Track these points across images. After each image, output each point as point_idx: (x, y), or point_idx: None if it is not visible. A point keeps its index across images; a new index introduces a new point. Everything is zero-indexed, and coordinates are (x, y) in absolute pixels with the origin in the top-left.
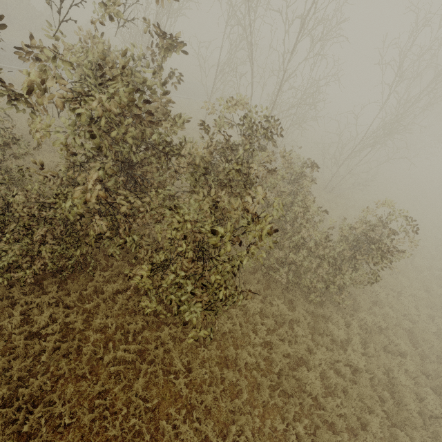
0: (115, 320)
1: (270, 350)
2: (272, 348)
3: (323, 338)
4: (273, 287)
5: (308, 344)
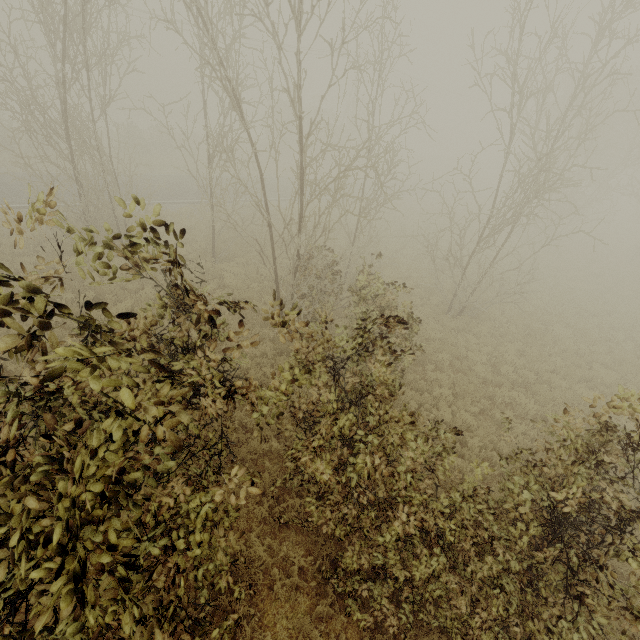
0: None
1: None
2: None
3: None
4: None
5: None
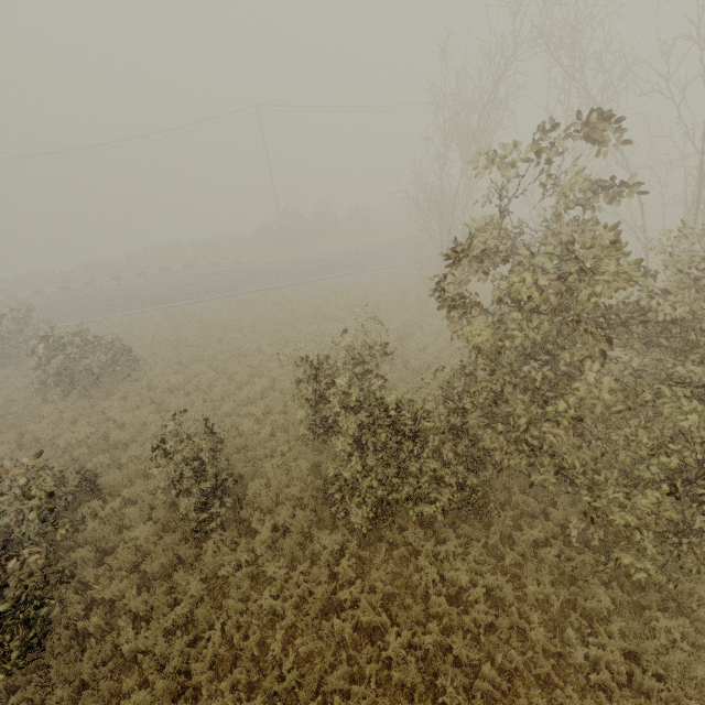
0: (555, 591)
1: None
2: None
3: None
4: None
5: None
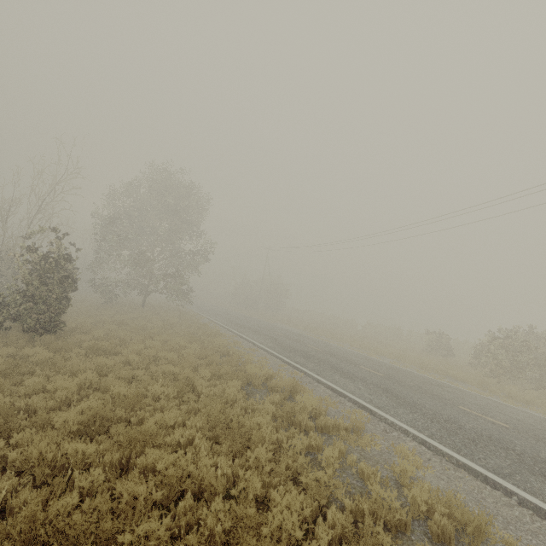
0: None
1: None
2: None
3: None
4: None
5: None
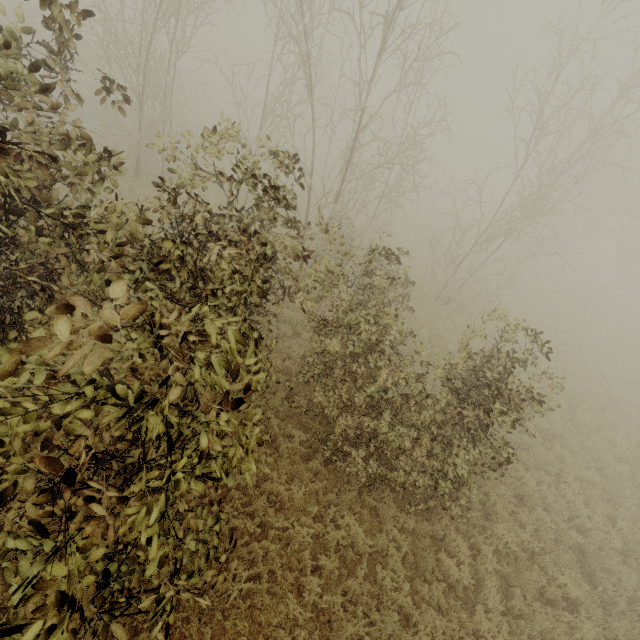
0: None
1: (328, 627)
2: (333, 621)
3: (432, 585)
4: (341, 486)
5: (403, 605)
